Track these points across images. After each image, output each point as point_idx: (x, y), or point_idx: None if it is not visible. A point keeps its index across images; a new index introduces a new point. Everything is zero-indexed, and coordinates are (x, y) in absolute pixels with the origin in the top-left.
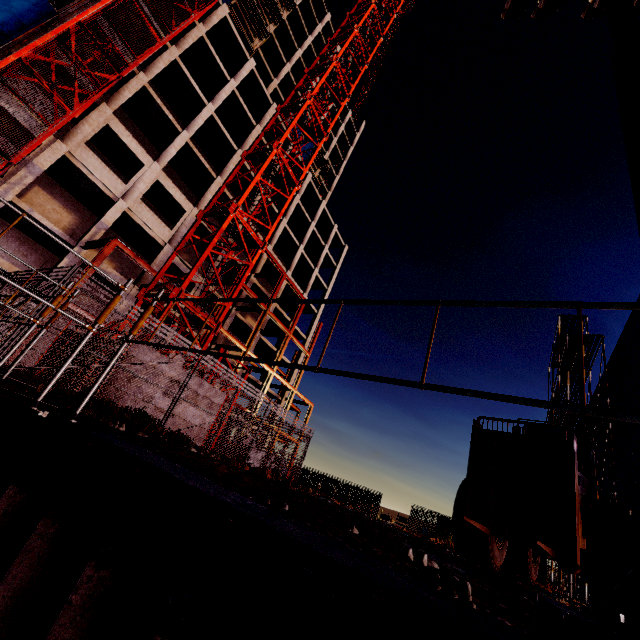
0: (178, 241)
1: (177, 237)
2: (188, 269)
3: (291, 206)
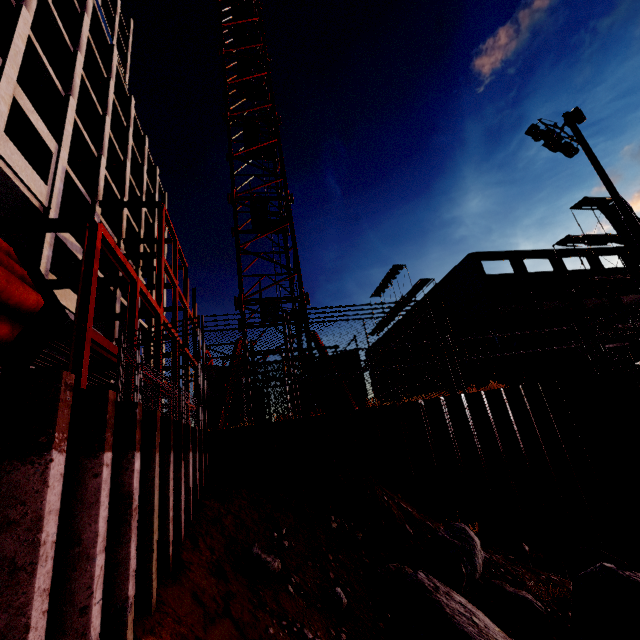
0: (58, 203)
1: (56, 197)
2: (73, 244)
3: (129, 143)
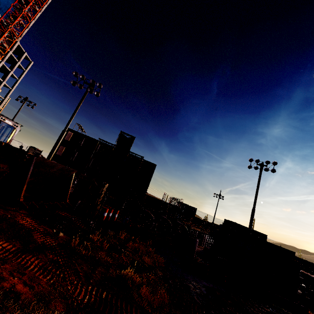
0: None
1: None
2: None
3: None
